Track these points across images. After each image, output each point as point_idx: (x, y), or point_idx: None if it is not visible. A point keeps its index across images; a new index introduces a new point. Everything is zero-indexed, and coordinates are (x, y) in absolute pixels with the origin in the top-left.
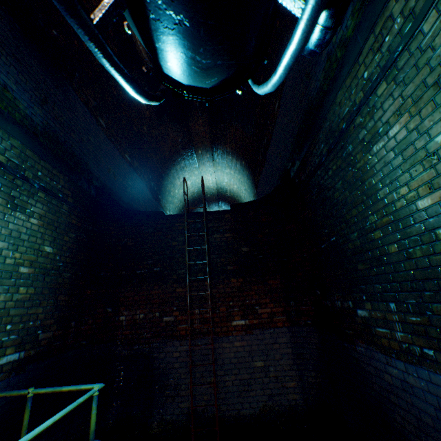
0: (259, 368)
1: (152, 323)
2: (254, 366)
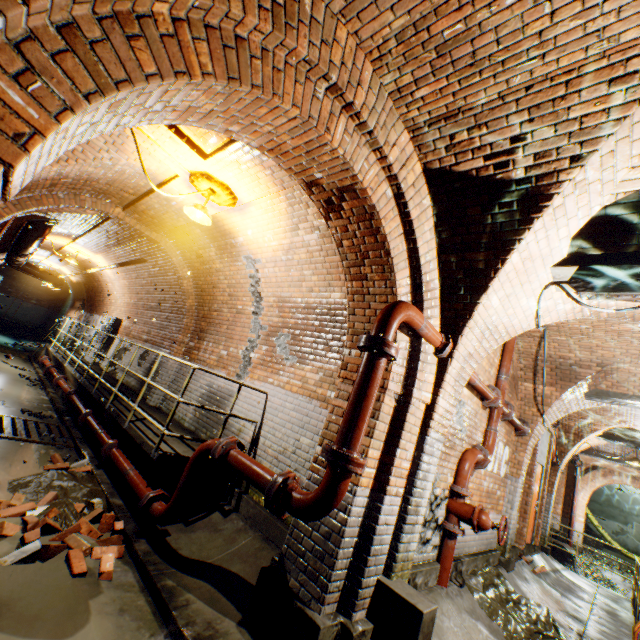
0: (33, 313)
1: (5, 289)
2: (32, 313)
